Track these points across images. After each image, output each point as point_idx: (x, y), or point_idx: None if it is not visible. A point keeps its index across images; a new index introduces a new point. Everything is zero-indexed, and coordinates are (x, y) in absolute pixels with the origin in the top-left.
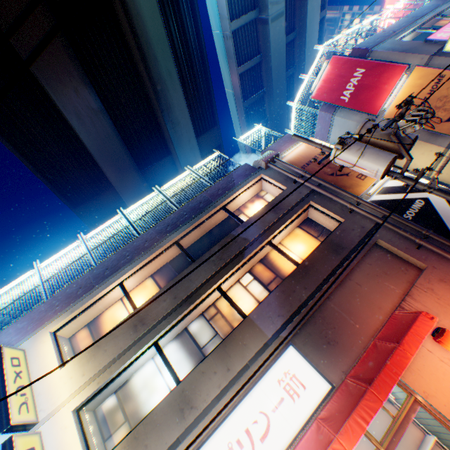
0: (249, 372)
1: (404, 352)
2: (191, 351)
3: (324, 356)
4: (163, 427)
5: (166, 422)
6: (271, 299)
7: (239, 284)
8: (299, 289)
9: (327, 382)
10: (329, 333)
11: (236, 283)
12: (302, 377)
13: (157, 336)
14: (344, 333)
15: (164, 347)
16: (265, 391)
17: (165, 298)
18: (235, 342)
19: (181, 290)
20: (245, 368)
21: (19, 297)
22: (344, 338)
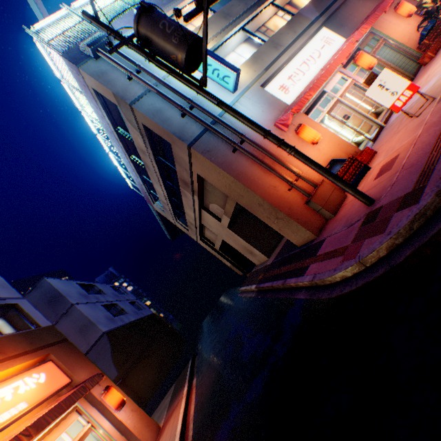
0: (306, 34)
1: (387, 3)
2: (258, 48)
3: (341, 32)
4: (268, 54)
5: (268, 52)
6: (309, 6)
7: (277, 16)
8: (324, 2)
9: (344, 39)
10: (341, 24)
11: (275, 16)
12: (332, 38)
13: (243, 24)
14: (349, 24)
15: (238, 47)
16: (315, 44)
17: (239, 5)
18: (295, 23)
19: (248, 2)
20: (304, 32)
21: (104, 7)
22: (349, 26)
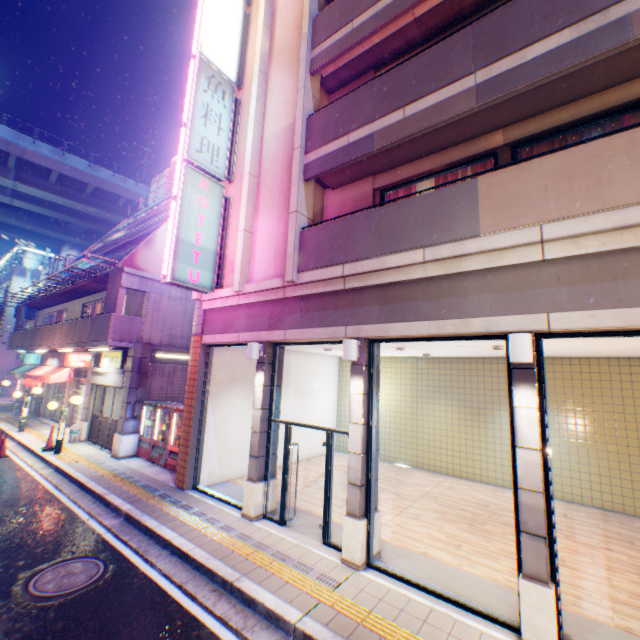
0: None
1: None
2: None
3: None
4: None
5: None
6: None
7: None
8: None
9: None
10: None
11: None
12: None
13: None
14: None
15: None
16: None
17: None
18: None
19: None
20: None
21: None
22: None
